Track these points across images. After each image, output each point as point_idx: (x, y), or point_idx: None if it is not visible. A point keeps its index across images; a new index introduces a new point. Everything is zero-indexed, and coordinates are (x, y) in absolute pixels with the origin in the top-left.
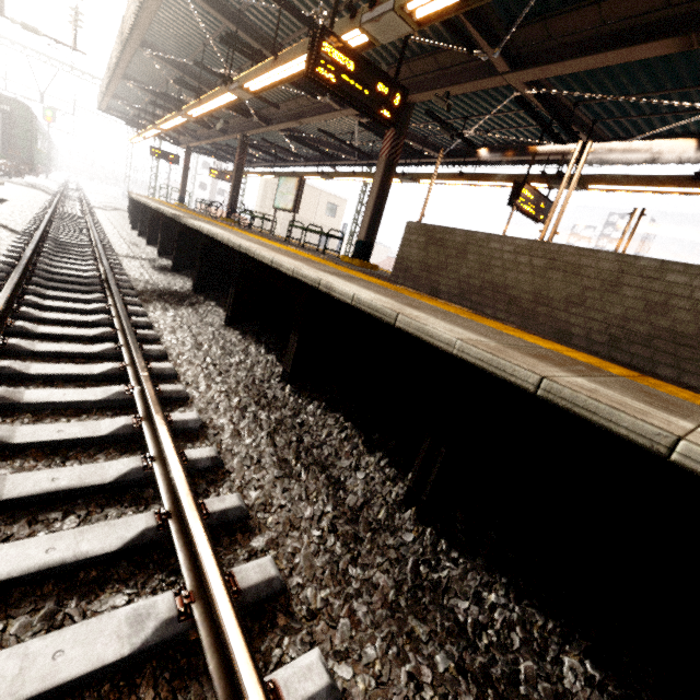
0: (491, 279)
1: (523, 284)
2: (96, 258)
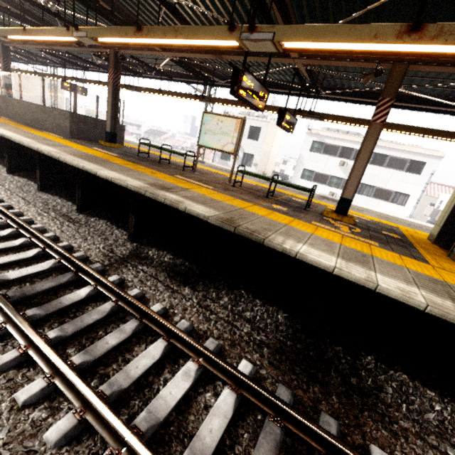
0: (15, 111)
1: (19, 111)
2: None
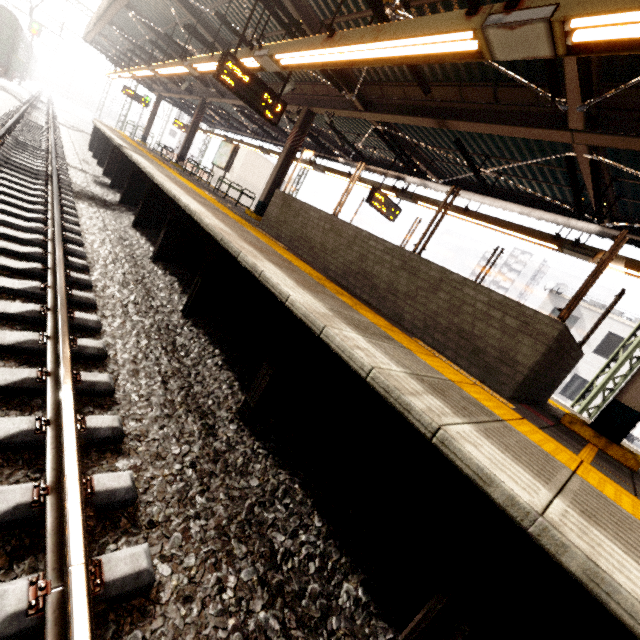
0: (306, 233)
1: (318, 238)
2: (48, 161)
